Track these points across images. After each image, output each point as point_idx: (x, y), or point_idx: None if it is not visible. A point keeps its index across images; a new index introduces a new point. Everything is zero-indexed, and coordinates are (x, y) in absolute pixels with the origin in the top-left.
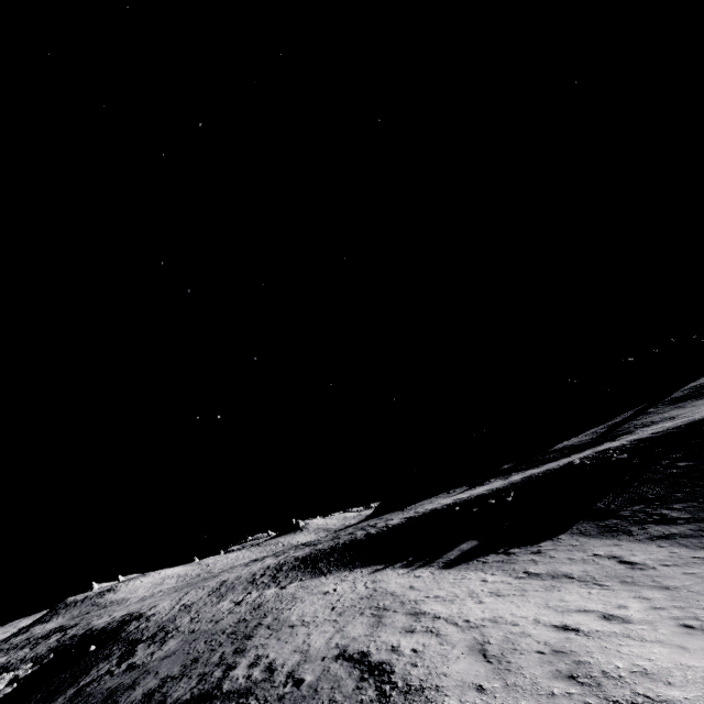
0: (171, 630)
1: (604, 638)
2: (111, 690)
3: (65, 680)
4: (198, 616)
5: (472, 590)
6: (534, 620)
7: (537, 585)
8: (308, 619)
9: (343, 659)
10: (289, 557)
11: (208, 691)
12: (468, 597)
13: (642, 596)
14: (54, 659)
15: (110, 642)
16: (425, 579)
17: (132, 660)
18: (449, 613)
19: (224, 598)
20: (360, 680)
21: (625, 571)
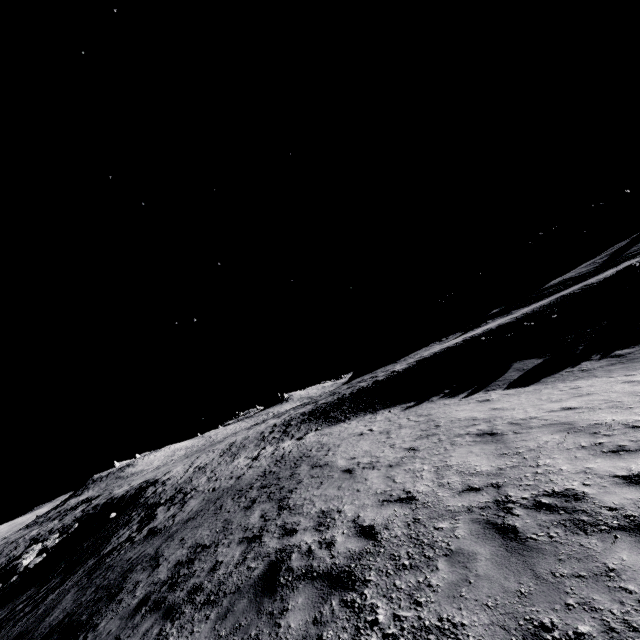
0: (189, 491)
1: None
2: (131, 562)
3: (87, 549)
4: (215, 475)
5: (631, 392)
6: None
7: None
8: (366, 461)
9: (523, 508)
10: (293, 414)
11: (267, 572)
12: None
13: None
14: (79, 528)
15: (129, 509)
16: (503, 399)
17: (153, 525)
18: None
19: (238, 457)
20: None
21: None
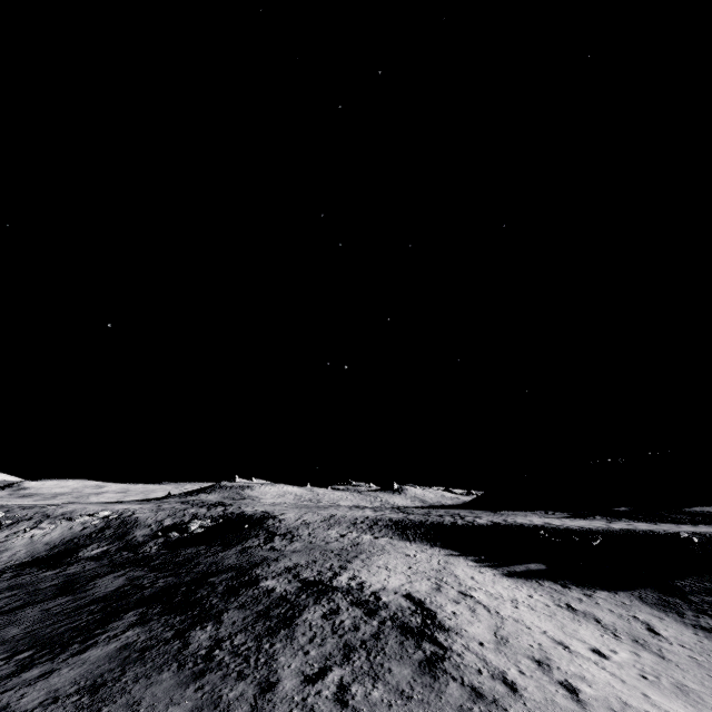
0: (296, 535)
1: (579, 657)
2: (264, 557)
3: (233, 539)
4: (314, 533)
5: (516, 598)
6: (543, 631)
7: (567, 615)
8: (390, 567)
9: (408, 598)
10: (385, 516)
11: (324, 581)
12: (509, 601)
13: (637, 653)
14: (223, 523)
15: (257, 527)
16: (486, 576)
17: (273, 544)
18: (489, 603)
19: (333, 528)
20: (414, 612)
21: (645, 636)
